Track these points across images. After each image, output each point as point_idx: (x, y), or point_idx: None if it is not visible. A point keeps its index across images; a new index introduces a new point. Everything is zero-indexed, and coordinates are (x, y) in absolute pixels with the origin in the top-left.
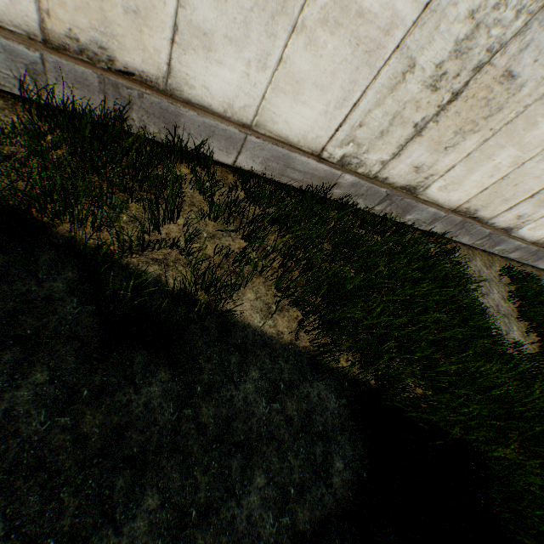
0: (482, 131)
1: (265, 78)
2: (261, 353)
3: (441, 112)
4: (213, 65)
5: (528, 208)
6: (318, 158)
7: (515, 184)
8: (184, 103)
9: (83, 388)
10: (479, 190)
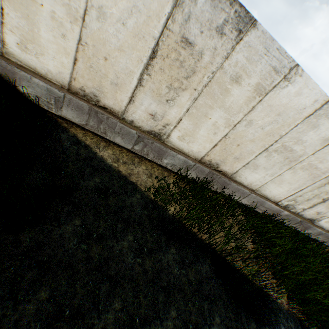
0: None
1: (270, 178)
2: (279, 314)
3: None
4: (253, 173)
5: None
6: (275, 203)
7: None
8: (233, 180)
9: (231, 328)
10: None
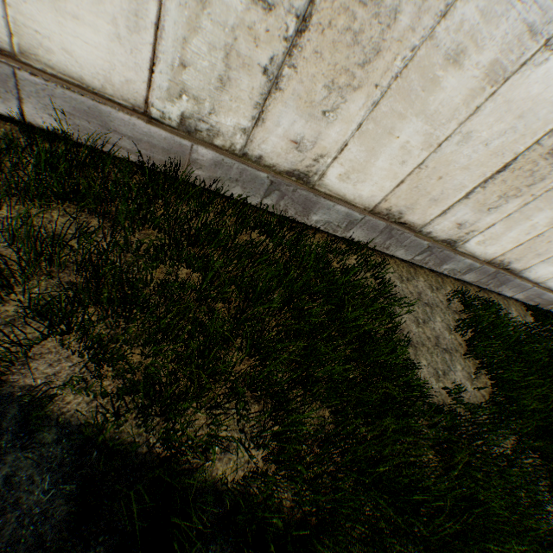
0: (366, 88)
1: None
2: None
3: (294, 50)
4: None
5: (468, 214)
6: (147, 118)
7: (440, 177)
8: None
9: None
10: (396, 184)
